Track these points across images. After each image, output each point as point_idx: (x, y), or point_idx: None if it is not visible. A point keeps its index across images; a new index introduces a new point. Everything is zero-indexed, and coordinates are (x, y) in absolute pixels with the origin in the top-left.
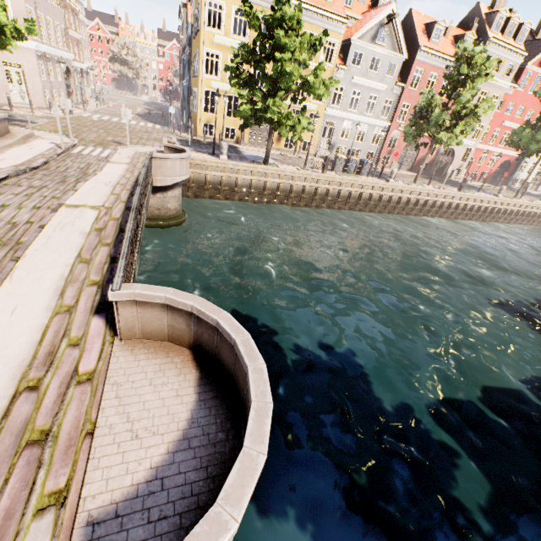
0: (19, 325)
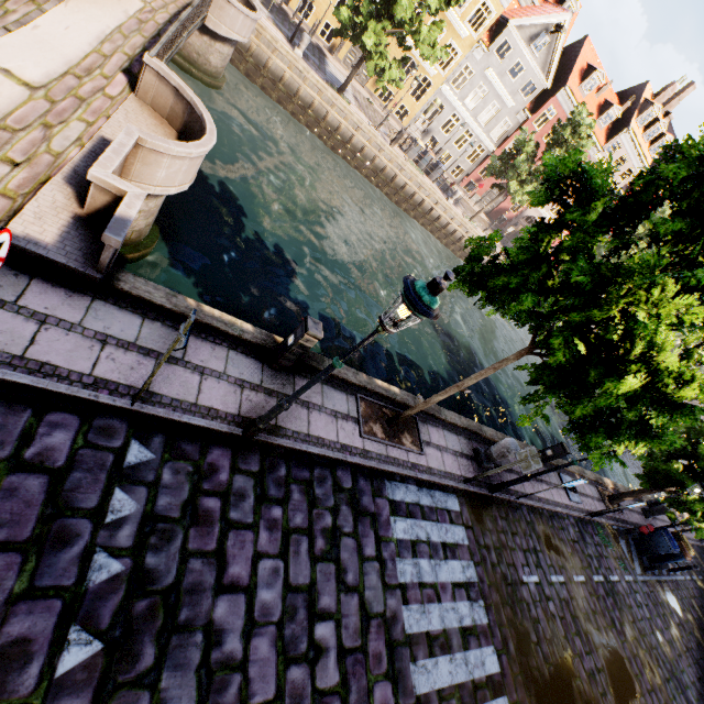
0: (71, 40)
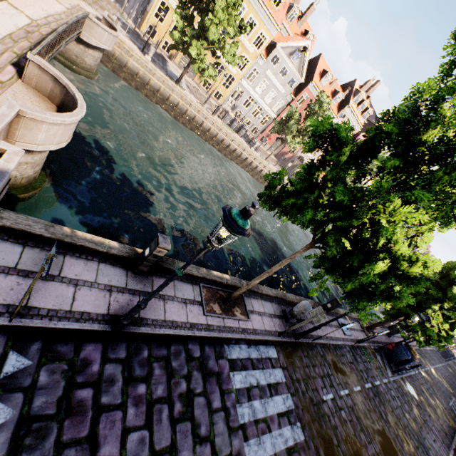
0: None
